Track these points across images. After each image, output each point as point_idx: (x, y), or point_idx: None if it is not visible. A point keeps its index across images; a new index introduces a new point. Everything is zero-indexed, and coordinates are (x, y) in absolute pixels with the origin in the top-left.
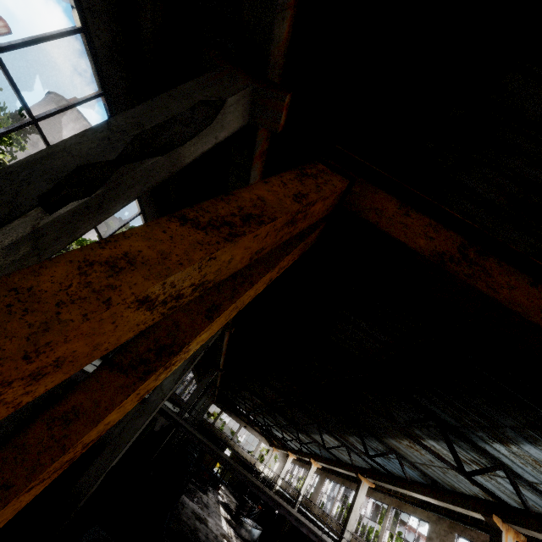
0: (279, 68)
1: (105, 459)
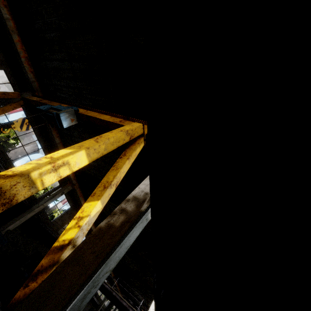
0: (39, 90)
1: (7, 225)
